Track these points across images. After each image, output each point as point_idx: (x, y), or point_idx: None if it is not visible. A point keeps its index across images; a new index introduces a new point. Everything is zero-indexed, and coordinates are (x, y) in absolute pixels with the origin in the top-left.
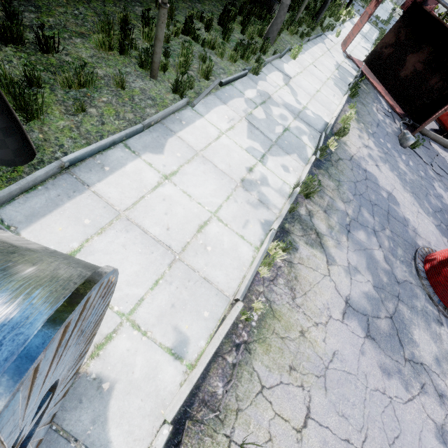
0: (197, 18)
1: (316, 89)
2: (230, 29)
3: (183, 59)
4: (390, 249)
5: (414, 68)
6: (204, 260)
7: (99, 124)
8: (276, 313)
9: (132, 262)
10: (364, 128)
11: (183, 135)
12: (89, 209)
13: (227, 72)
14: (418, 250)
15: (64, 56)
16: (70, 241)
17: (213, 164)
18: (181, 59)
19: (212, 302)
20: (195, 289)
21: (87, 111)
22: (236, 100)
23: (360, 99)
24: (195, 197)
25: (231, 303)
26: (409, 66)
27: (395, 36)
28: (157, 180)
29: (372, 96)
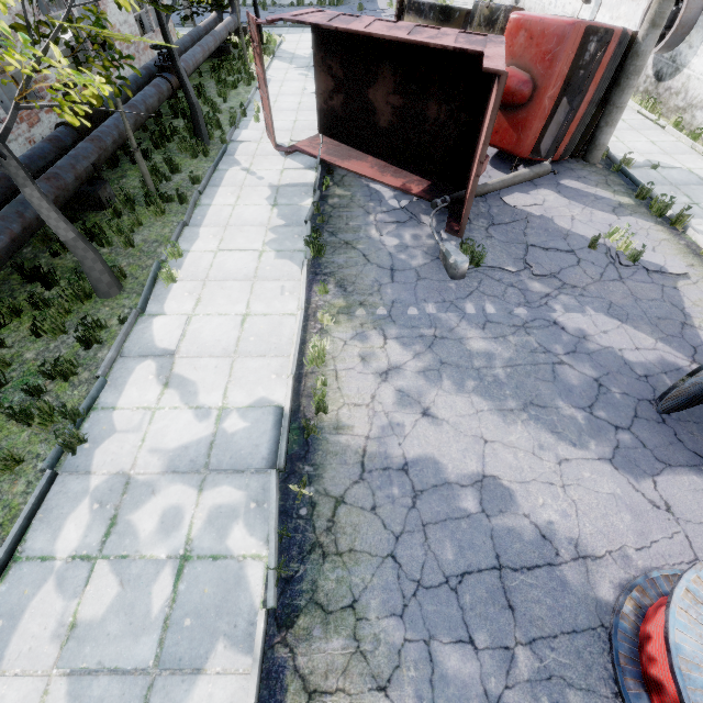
0: None
1: (238, 320)
2: None
3: None
4: None
5: (391, 107)
6: None
7: None
8: None
9: None
10: (367, 318)
11: None
12: None
13: (4, 520)
14: (614, 640)
15: None
16: None
17: None
18: None
19: None
20: None
21: None
22: (31, 611)
23: (338, 239)
24: None
25: None
26: (382, 108)
27: (328, 75)
28: None
29: (359, 203)
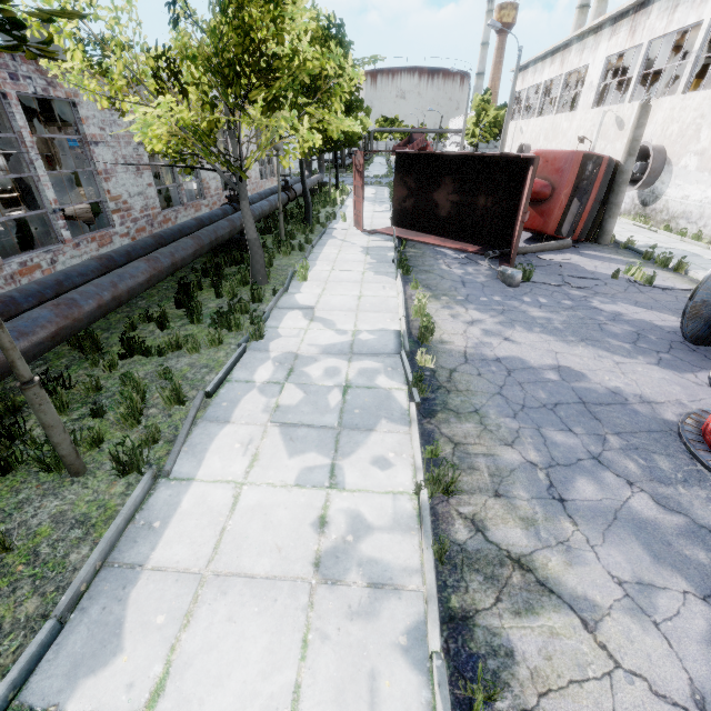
0: (144, 321)
1: (356, 297)
2: (196, 306)
3: (124, 408)
4: (648, 472)
5: (450, 202)
6: None
7: None
8: None
9: None
10: (450, 300)
11: (162, 555)
12: None
13: (215, 366)
14: (682, 433)
15: None
16: None
17: (242, 576)
18: (121, 409)
19: None
20: None
21: None
22: (245, 401)
23: (418, 269)
24: None
25: None
26: (443, 203)
27: (404, 187)
28: None
29: (430, 255)
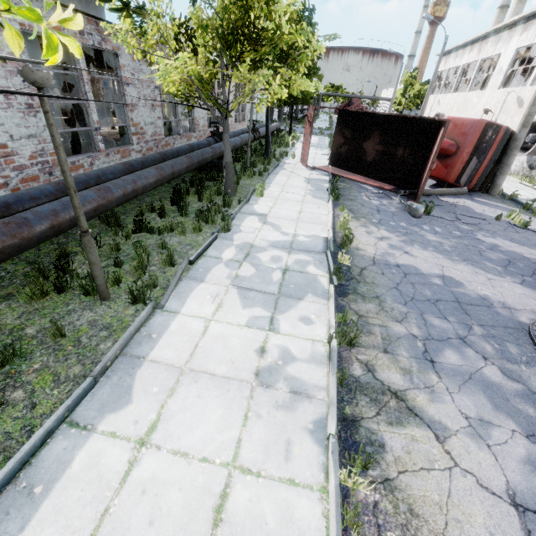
0: (149, 211)
1: (297, 212)
2: (185, 204)
3: (136, 262)
4: (500, 353)
5: (375, 151)
6: None
7: (26, 412)
8: None
9: None
10: (367, 221)
11: (157, 354)
12: None
13: (195, 245)
14: (531, 331)
15: None
16: None
17: (208, 373)
18: (134, 262)
19: None
20: None
21: (8, 400)
22: (215, 269)
23: (345, 197)
24: (195, 449)
25: None
26: (370, 151)
27: (341, 137)
28: (128, 457)
29: (355, 189)
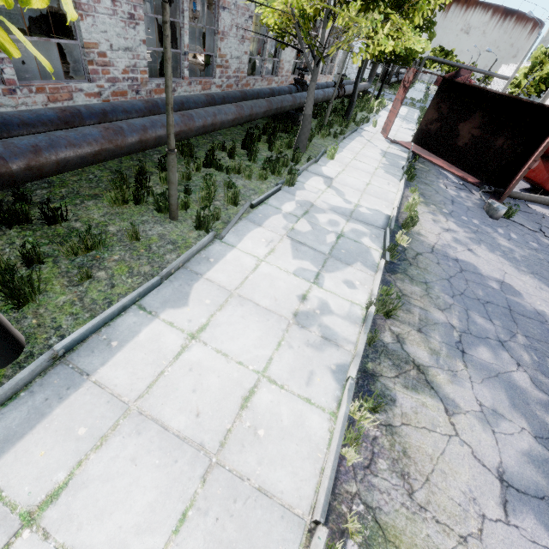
0: (220, 149)
1: (365, 183)
2: (255, 150)
3: (204, 193)
4: (536, 365)
5: (471, 135)
6: (255, 454)
7: (107, 289)
8: (387, 531)
9: (145, 487)
10: (436, 210)
11: (212, 275)
12: (87, 410)
13: (258, 191)
14: None
15: (73, 222)
16: (54, 470)
17: (253, 302)
18: (203, 193)
19: (276, 534)
20: (246, 514)
21: (94, 276)
22: (273, 218)
23: (420, 180)
24: (234, 354)
25: (308, 529)
26: (464, 135)
27: (436, 111)
28: (181, 343)
29: (434, 173)
